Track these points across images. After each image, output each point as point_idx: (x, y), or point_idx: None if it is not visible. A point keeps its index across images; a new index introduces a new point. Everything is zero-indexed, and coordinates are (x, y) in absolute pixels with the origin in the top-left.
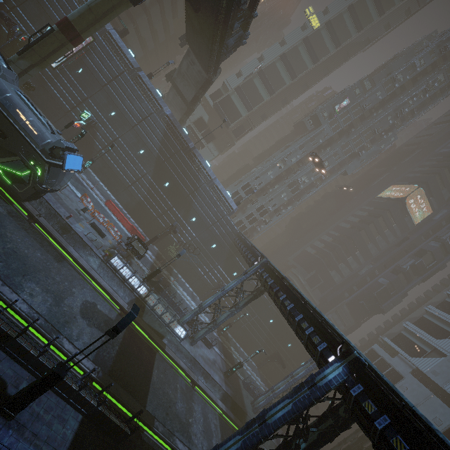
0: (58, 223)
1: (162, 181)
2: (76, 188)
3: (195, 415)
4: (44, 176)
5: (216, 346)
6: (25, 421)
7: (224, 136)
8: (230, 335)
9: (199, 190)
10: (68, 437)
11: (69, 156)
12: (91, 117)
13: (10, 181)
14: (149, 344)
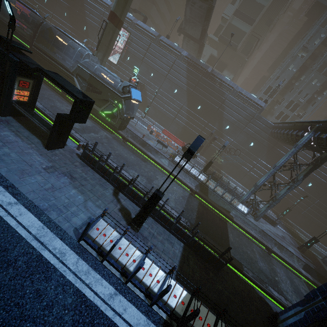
0: (139, 141)
1: (194, 106)
2: (144, 125)
3: (279, 275)
4: (123, 108)
5: (280, 227)
6: (146, 236)
7: (234, 60)
8: (291, 222)
9: (225, 102)
10: (177, 254)
11: (133, 90)
12: (141, 82)
13: (109, 119)
14: (219, 215)
